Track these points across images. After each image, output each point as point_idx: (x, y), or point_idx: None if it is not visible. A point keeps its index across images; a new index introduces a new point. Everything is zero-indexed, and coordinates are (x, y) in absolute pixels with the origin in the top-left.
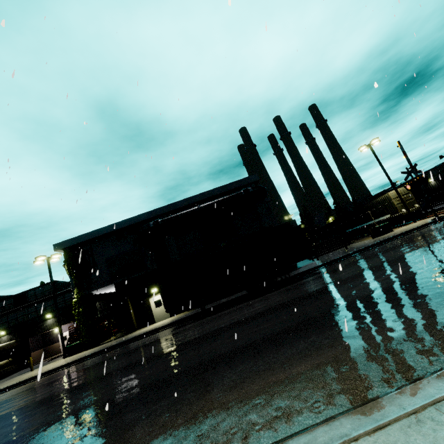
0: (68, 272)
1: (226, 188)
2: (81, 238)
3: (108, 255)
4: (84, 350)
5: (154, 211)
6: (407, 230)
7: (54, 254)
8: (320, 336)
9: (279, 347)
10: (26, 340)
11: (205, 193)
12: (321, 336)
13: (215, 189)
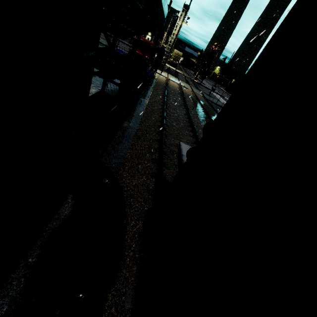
0: None
1: None
2: None
3: None
4: None
5: None
6: None
7: None
8: None
9: None
10: None
11: None
12: None
13: None
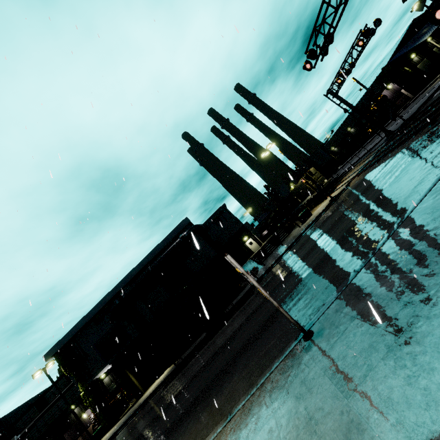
0: (66, 373)
1: (166, 240)
2: (64, 340)
3: (94, 341)
4: (108, 431)
5: (115, 288)
6: (312, 220)
7: (47, 364)
8: (193, 416)
9: (177, 430)
10: (62, 437)
11: (151, 253)
12: (194, 415)
13: (157, 245)
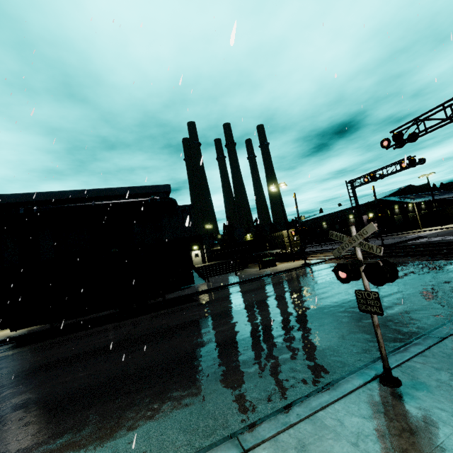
0: None
1: (133, 190)
2: None
3: None
4: None
5: (31, 194)
6: (281, 270)
7: None
8: (100, 410)
9: (55, 418)
10: None
11: (106, 190)
12: (101, 409)
13: (119, 188)
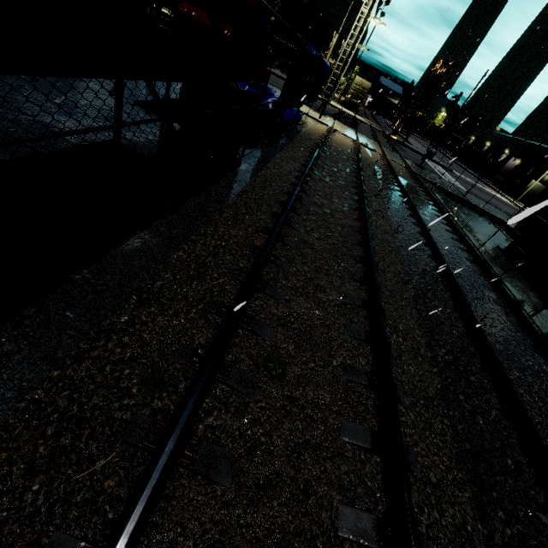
0: None
1: None
2: None
3: None
4: None
5: None
6: None
7: None
8: None
9: None
10: None
11: None
12: None
13: None
